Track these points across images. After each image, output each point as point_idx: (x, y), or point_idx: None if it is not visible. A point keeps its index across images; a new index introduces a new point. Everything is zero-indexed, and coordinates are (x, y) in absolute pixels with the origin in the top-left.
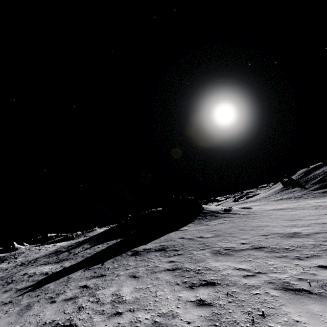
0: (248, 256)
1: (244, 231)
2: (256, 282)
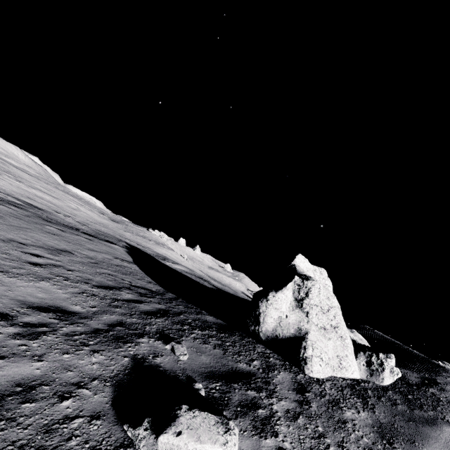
0: None
1: None
2: None
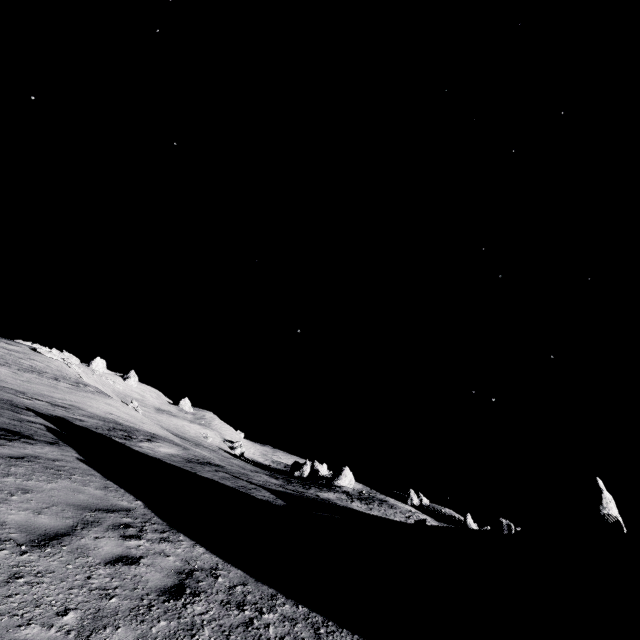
0: None
1: None
2: None
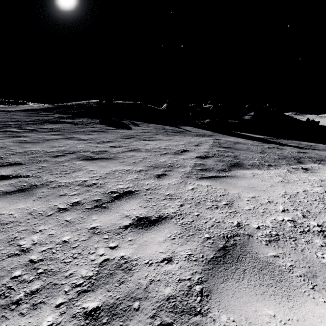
0: None
1: None
2: None
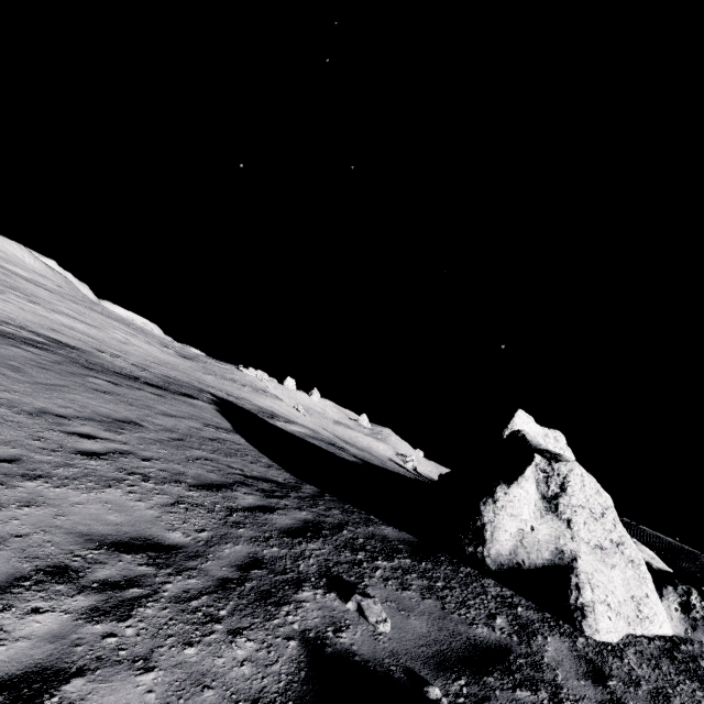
0: (5, 332)
1: (6, 361)
2: (2, 322)
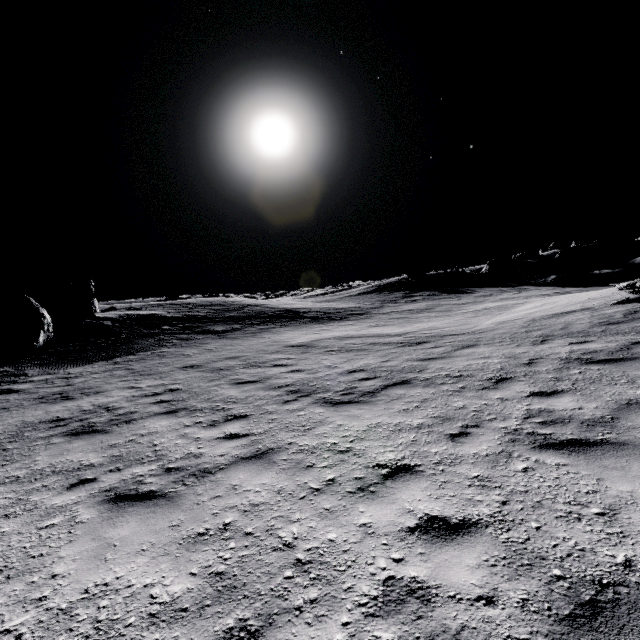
0: None
1: None
2: None
